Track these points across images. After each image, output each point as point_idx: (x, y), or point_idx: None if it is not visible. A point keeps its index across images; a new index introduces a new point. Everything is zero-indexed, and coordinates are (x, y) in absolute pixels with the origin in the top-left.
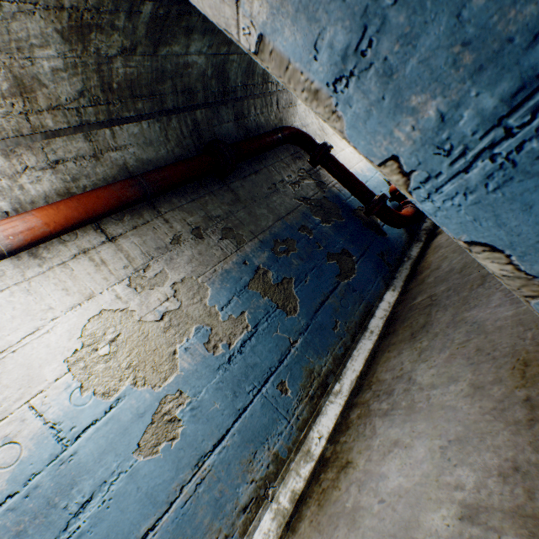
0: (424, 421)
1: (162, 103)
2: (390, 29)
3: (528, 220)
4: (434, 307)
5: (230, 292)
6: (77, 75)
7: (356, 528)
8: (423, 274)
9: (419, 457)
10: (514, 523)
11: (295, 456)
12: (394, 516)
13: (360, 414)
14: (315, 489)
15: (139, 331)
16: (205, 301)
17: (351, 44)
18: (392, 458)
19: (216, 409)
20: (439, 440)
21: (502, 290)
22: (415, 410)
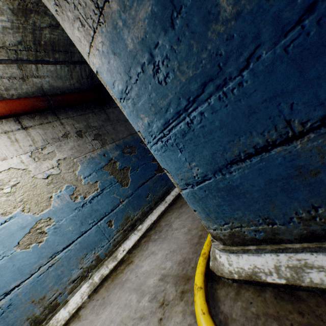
0: (166, 243)
1: (72, 57)
2: (134, 90)
3: (172, 164)
4: None
5: (92, 169)
6: (19, 32)
7: (122, 288)
8: None
9: (158, 258)
10: (173, 279)
11: (108, 258)
12: (138, 281)
13: (145, 240)
14: (113, 274)
15: (32, 182)
16: (76, 172)
17: (124, 89)
18: (148, 259)
19: (69, 230)
20: (167, 251)
21: None
22: (166, 239)
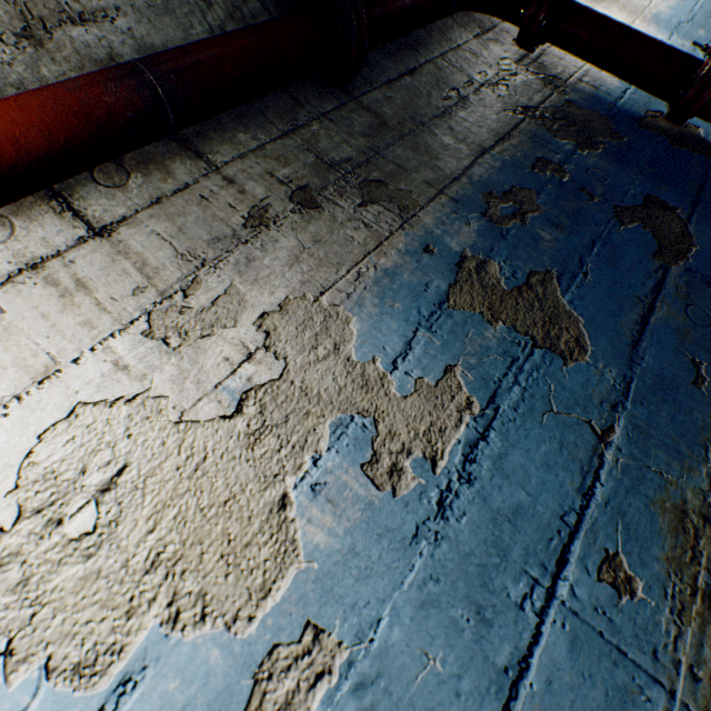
0: None
1: None
2: None
3: None
4: None
5: (405, 322)
6: None
7: None
8: None
9: None
10: None
11: None
12: None
13: None
14: None
15: (178, 452)
16: (347, 349)
17: None
18: None
19: (432, 679)
20: None
21: None
22: None
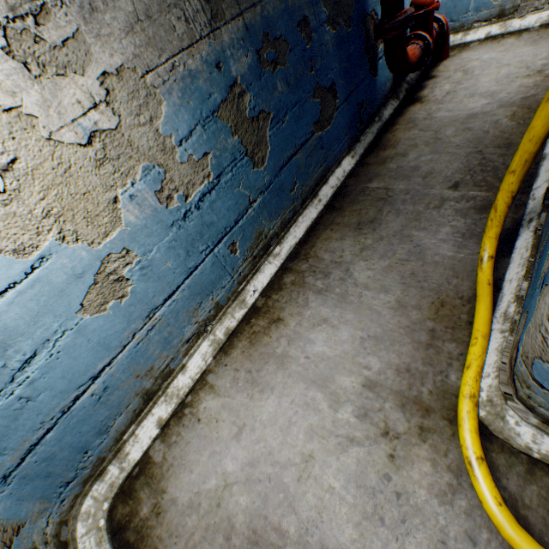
0: (352, 313)
1: None
2: None
3: None
4: (387, 206)
5: (193, 117)
6: None
7: (284, 369)
8: (387, 152)
9: (343, 339)
10: (395, 398)
11: (232, 303)
12: (316, 370)
13: (294, 282)
14: (246, 329)
15: (52, 159)
16: (158, 124)
17: None
18: (321, 331)
19: (167, 269)
20: (361, 332)
21: (452, 227)
22: (347, 301)
